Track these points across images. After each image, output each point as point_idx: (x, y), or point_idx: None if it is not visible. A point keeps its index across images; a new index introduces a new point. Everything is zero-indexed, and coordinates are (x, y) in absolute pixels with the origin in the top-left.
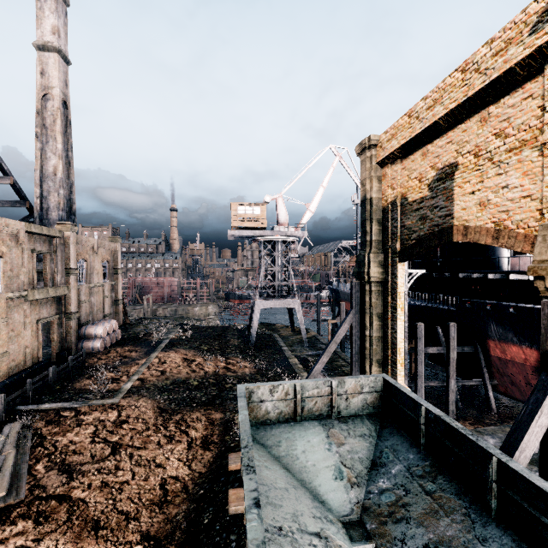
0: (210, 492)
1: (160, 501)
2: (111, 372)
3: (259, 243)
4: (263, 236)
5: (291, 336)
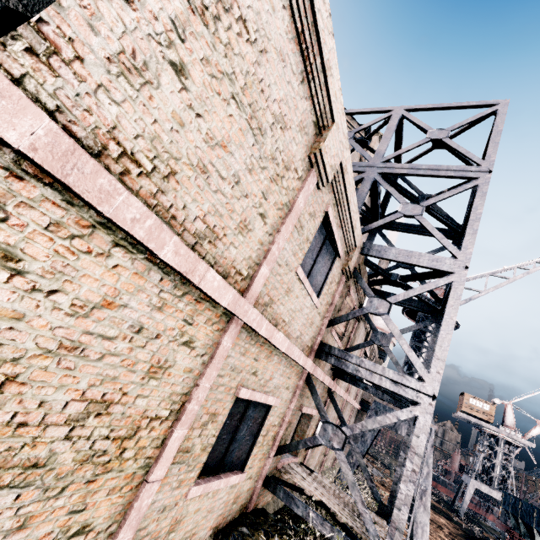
0: (472, 538)
1: (446, 526)
2: (375, 465)
3: (480, 431)
4: (486, 428)
5: (500, 537)
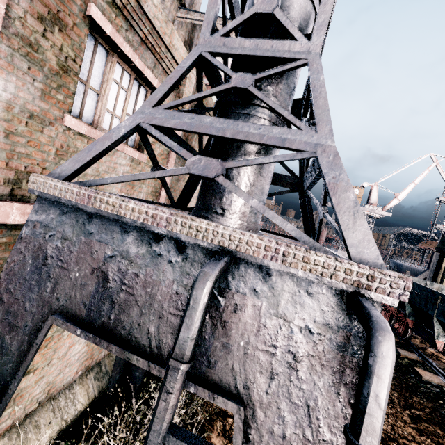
0: None
1: None
2: None
3: None
4: None
5: None
